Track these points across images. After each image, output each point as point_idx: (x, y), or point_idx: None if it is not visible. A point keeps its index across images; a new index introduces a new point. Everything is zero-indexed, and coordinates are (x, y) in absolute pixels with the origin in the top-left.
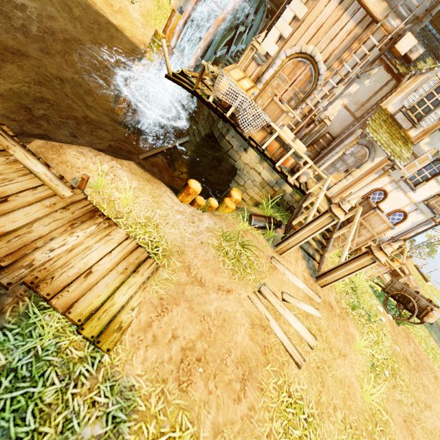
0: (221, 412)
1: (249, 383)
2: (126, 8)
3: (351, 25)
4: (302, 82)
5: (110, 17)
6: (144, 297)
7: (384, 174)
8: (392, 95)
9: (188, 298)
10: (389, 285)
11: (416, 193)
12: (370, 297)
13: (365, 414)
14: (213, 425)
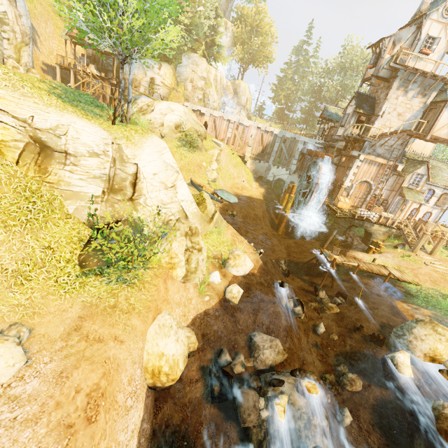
0: None
1: (447, 281)
2: (243, 185)
3: (375, 167)
4: (364, 189)
5: (244, 194)
6: (411, 277)
7: (419, 208)
8: (404, 182)
9: (417, 273)
10: (447, 243)
11: (429, 203)
12: (446, 251)
13: None
14: None
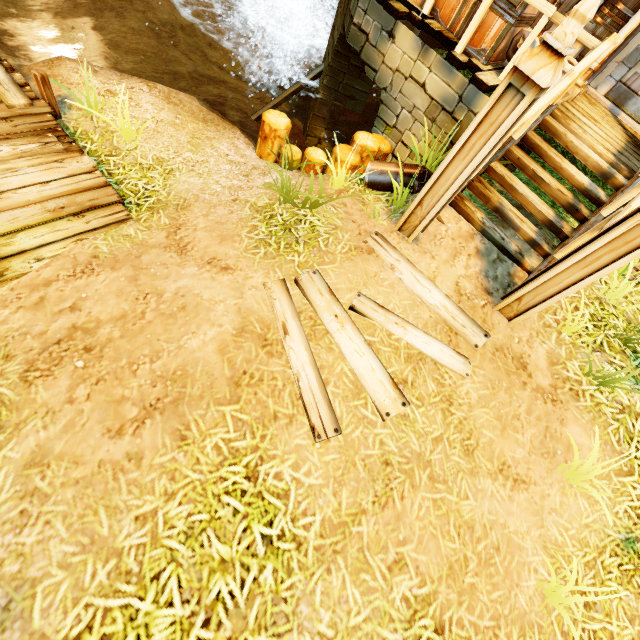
0: (69, 436)
1: (161, 418)
2: None
3: None
4: None
5: None
6: (71, 250)
7: None
8: None
9: (140, 265)
10: None
11: None
12: None
13: (532, 635)
14: (38, 449)
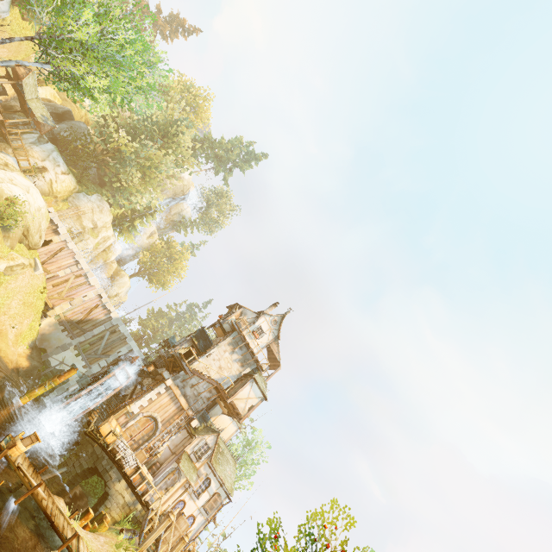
0: None
1: None
2: (6, 331)
3: (175, 408)
4: (148, 430)
5: None
6: None
7: (186, 491)
8: (189, 444)
9: None
10: None
11: (199, 500)
12: None
13: None
14: None
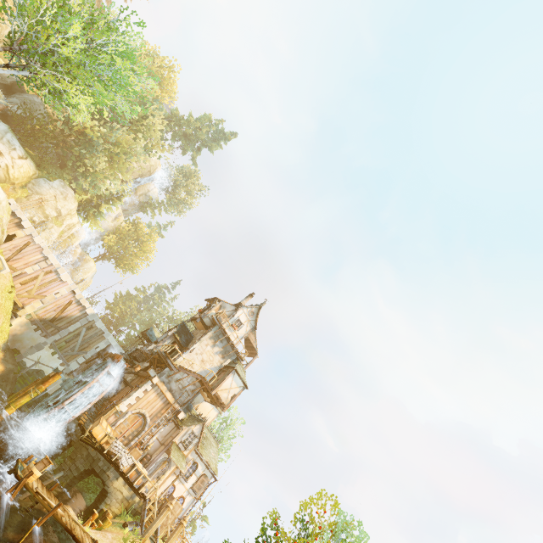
0: None
1: None
2: None
3: (161, 403)
4: (137, 425)
5: None
6: None
7: (177, 478)
8: (177, 435)
9: None
10: None
11: (188, 483)
12: None
13: None
14: None
